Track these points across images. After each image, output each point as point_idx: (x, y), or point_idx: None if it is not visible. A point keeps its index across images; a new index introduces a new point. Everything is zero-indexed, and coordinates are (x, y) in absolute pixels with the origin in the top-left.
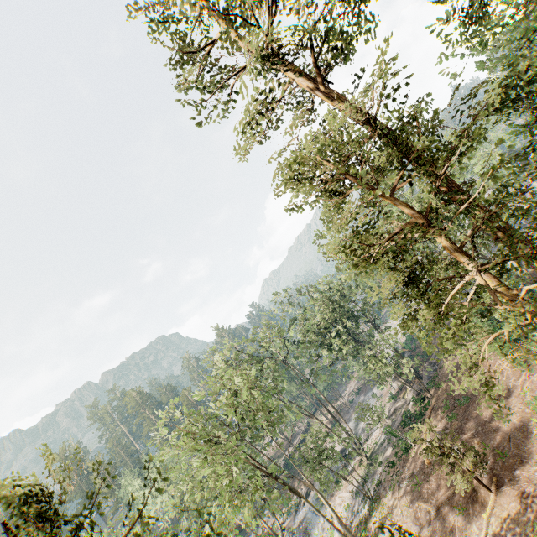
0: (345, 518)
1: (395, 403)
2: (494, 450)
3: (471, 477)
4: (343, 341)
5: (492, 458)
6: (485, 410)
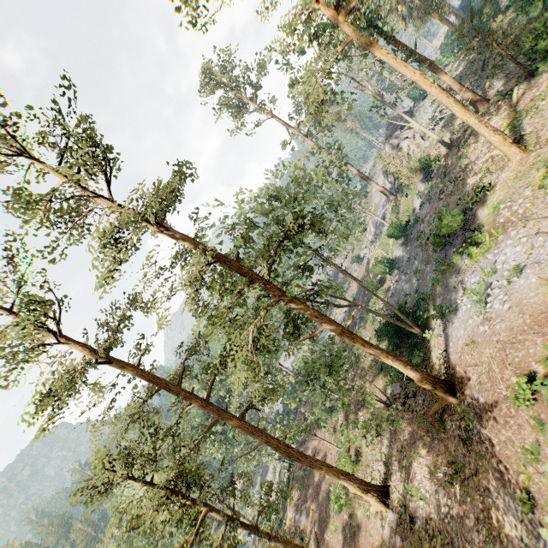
0: None
1: (280, 465)
2: (318, 516)
3: (308, 544)
4: (219, 441)
5: (317, 523)
6: (316, 476)
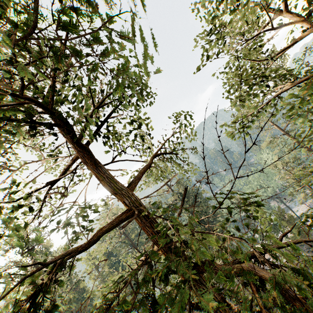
0: (302, 210)
1: None
2: None
3: None
4: None
5: None
6: None
